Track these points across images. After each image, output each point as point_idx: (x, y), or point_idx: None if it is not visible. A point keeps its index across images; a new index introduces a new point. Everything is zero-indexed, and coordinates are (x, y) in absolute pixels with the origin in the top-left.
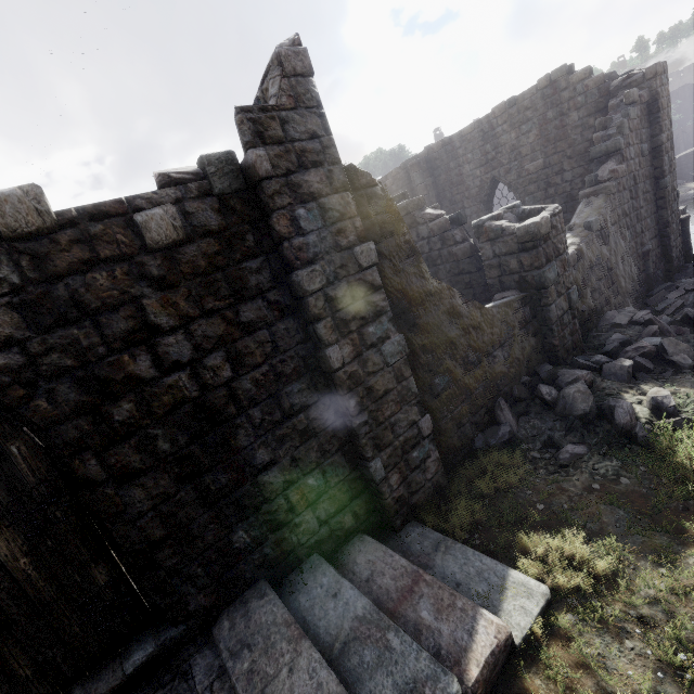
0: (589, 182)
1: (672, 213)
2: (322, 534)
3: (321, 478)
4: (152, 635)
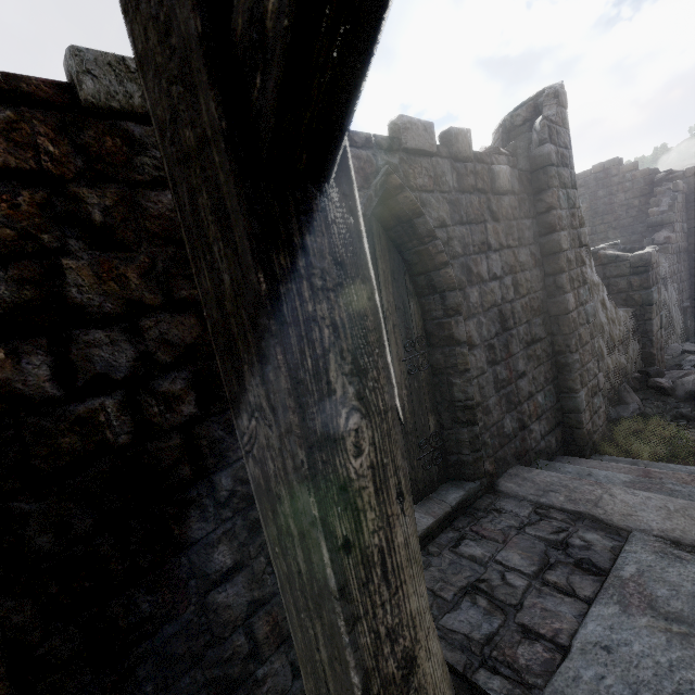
0: (647, 244)
1: None
2: (541, 446)
3: (543, 399)
4: (453, 487)
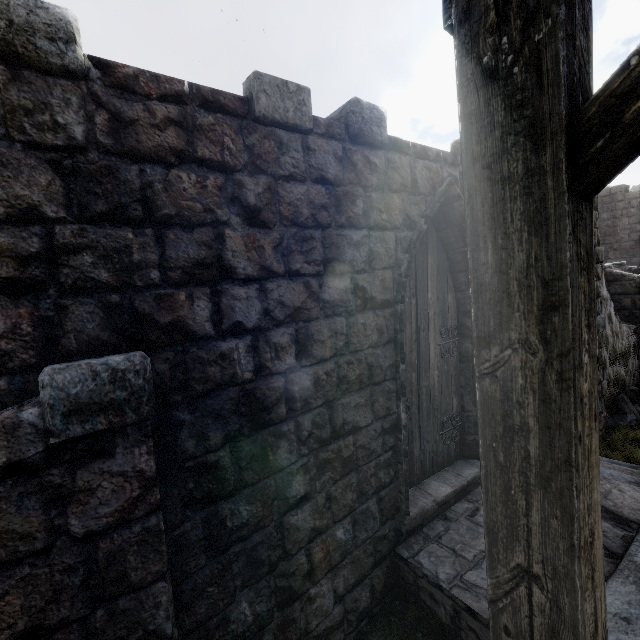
0: None
1: None
2: None
3: None
4: (468, 464)
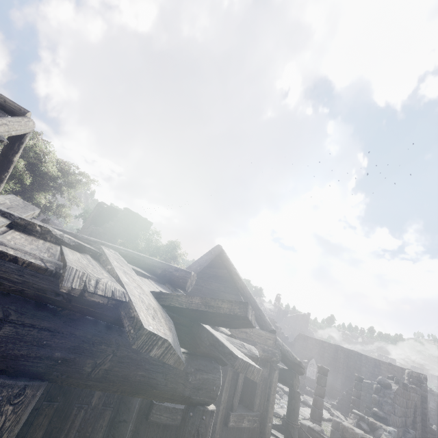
0: None
1: None
2: None
3: None
4: None
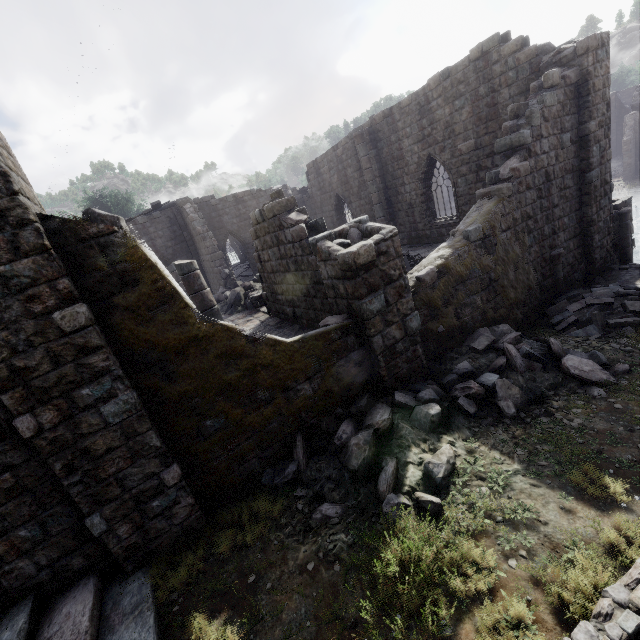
0: (489, 180)
1: (600, 209)
2: (42, 577)
3: (38, 529)
4: None
